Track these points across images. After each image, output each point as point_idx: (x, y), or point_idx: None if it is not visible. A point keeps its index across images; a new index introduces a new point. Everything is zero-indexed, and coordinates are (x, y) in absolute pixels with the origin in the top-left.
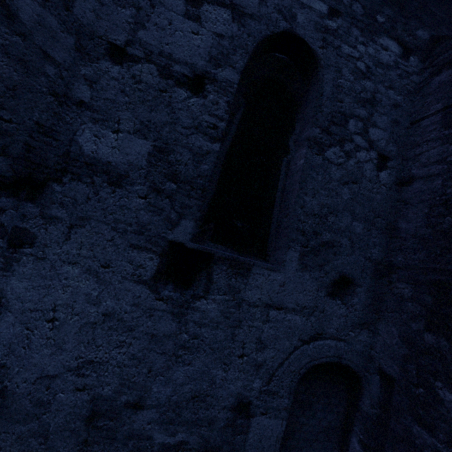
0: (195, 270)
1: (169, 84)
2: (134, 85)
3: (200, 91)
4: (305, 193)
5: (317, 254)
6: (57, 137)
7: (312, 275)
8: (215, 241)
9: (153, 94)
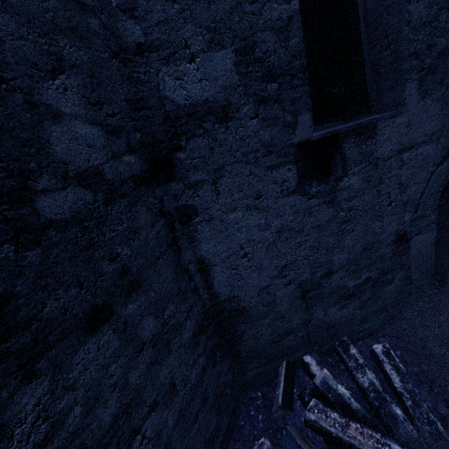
0: (328, 158)
1: None
2: None
3: None
4: (408, 1)
5: (435, 71)
6: (147, 105)
7: (434, 98)
8: (319, 123)
9: None
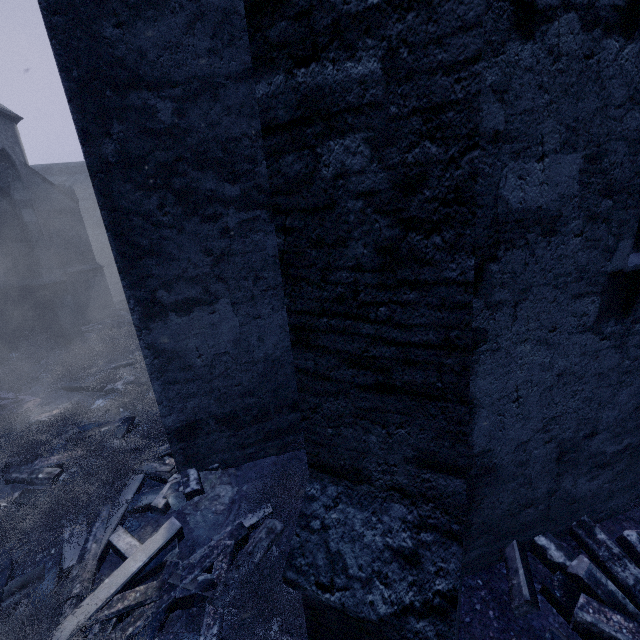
0: (633, 294)
1: (595, 38)
2: (552, 68)
3: (635, 28)
4: None
5: None
6: (480, 202)
7: None
8: None
9: (577, 69)
